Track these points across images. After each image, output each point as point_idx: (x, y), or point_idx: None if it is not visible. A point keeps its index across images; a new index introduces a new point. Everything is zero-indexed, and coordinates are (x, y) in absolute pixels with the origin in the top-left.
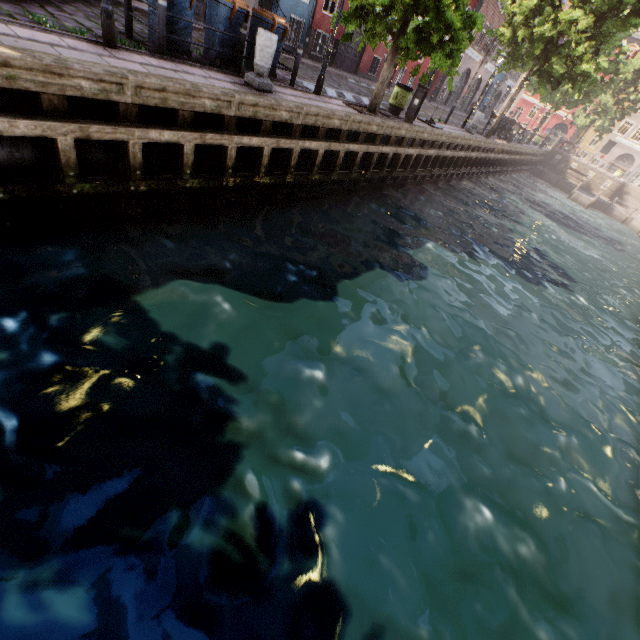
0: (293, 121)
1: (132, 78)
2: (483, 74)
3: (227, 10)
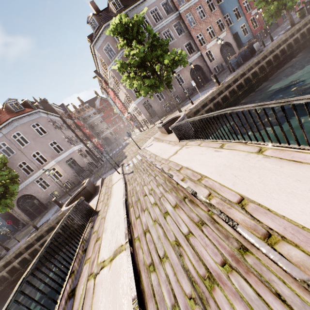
0: (272, 49)
1: (244, 67)
2: None
3: (244, 51)
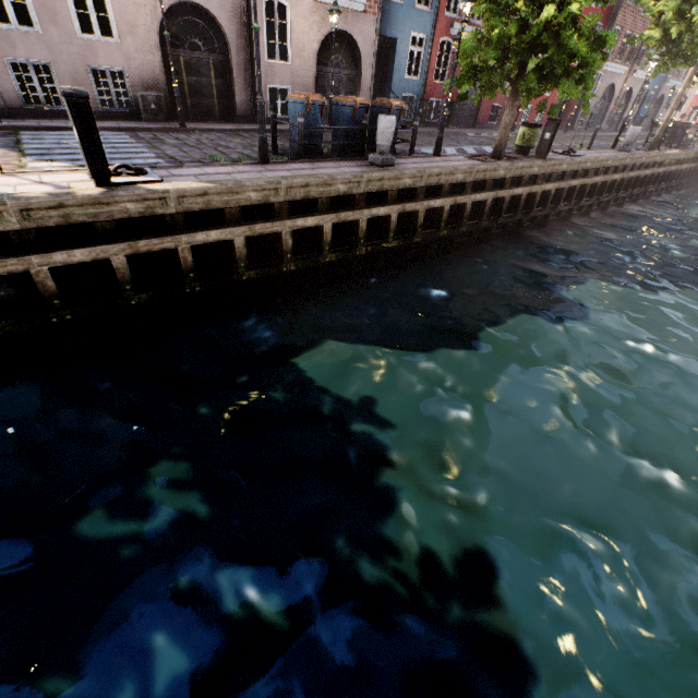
0: (416, 185)
1: (284, 182)
2: (632, 84)
3: (350, 109)
